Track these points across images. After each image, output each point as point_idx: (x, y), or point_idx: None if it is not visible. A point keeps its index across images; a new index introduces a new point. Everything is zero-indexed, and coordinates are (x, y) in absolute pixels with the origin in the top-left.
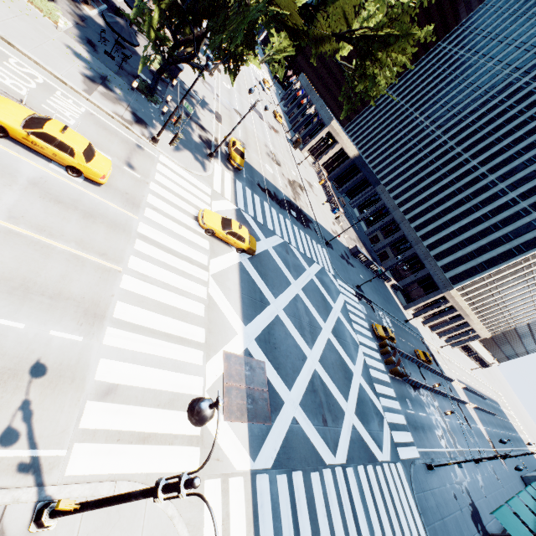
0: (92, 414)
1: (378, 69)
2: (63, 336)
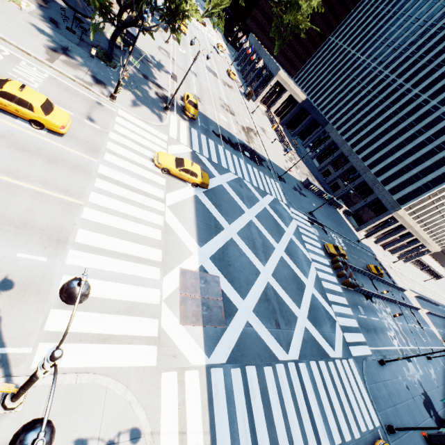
0: (56, 320)
1: None
2: (28, 257)
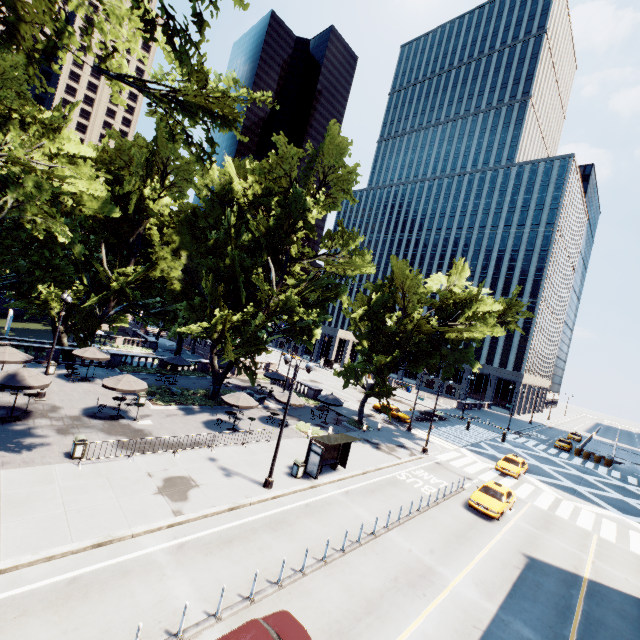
0: None
1: (512, 324)
2: None
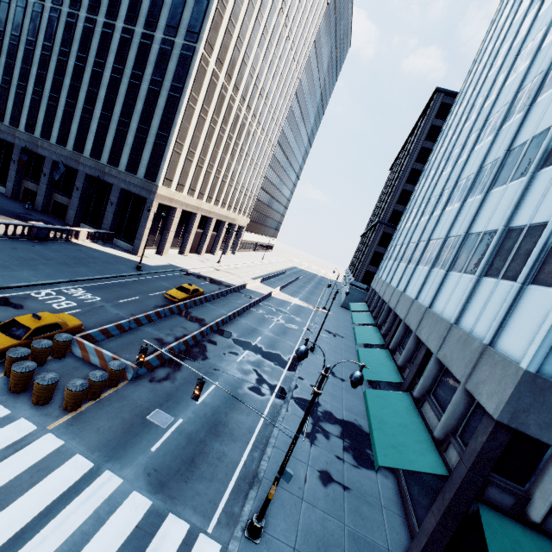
0: None
1: None
2: None
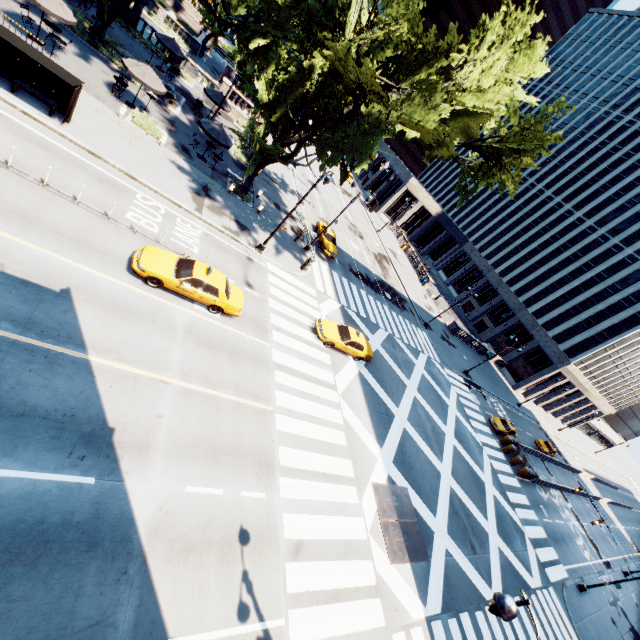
0: (292, 577)
1: (506, 173)
2: (251, 495)
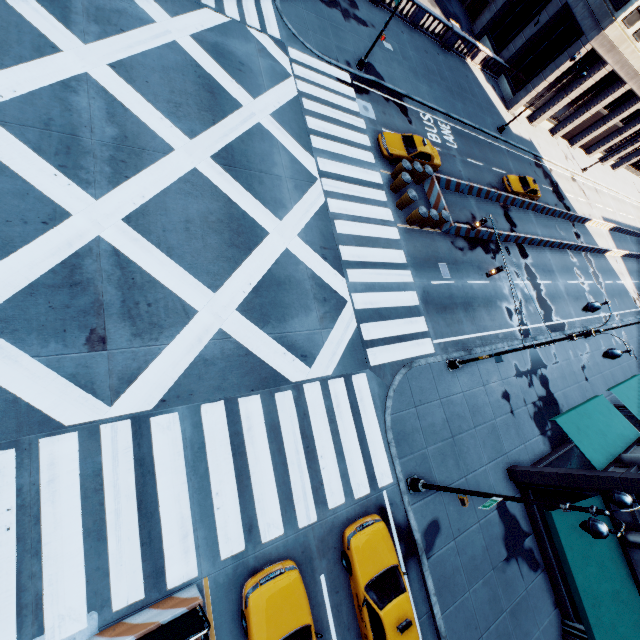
0: None
1: None
2: None
